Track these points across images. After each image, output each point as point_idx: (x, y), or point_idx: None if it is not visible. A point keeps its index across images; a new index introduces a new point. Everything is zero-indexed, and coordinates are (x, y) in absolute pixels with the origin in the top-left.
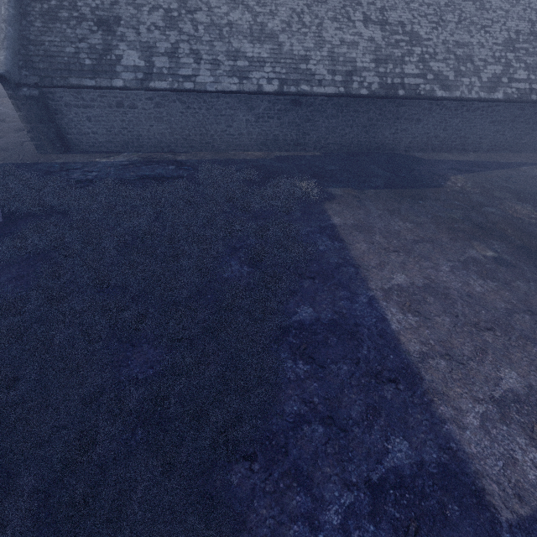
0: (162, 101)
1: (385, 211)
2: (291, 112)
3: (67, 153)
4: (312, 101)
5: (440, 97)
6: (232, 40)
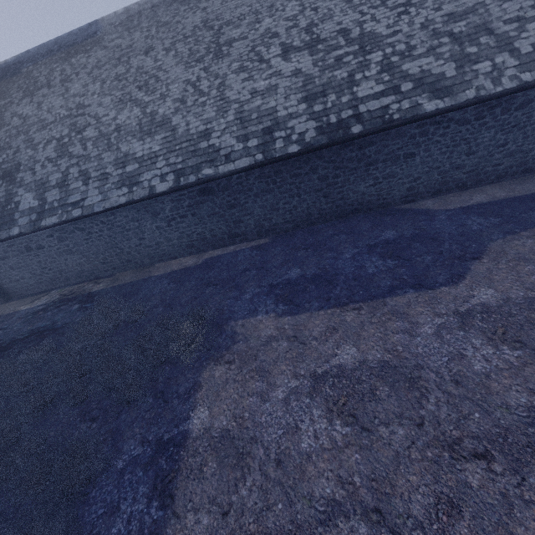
0: (62, 234)
1: (305, 381)
2: (206, 204)
3: (9, 301)
4: (225, 182)
5: (434, 111)
6: (120, 145)
